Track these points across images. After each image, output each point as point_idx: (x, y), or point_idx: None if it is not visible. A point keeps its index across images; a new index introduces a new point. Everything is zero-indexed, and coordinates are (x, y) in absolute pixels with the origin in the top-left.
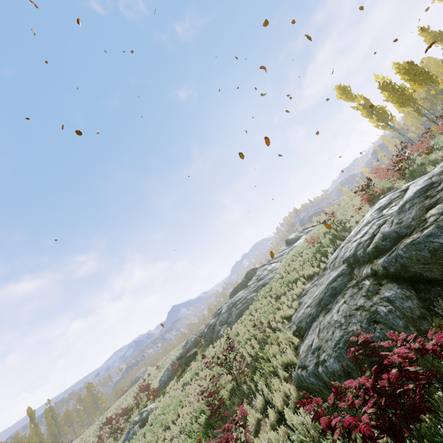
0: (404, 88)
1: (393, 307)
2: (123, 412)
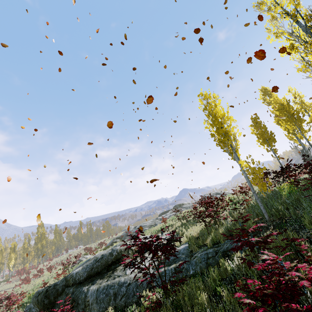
0: (267, 128)
1: (31, 307)
2: (89, 249)
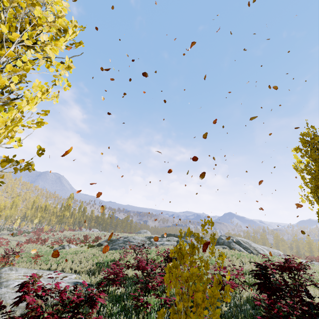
0: None
1: None
2: (86, 238)
